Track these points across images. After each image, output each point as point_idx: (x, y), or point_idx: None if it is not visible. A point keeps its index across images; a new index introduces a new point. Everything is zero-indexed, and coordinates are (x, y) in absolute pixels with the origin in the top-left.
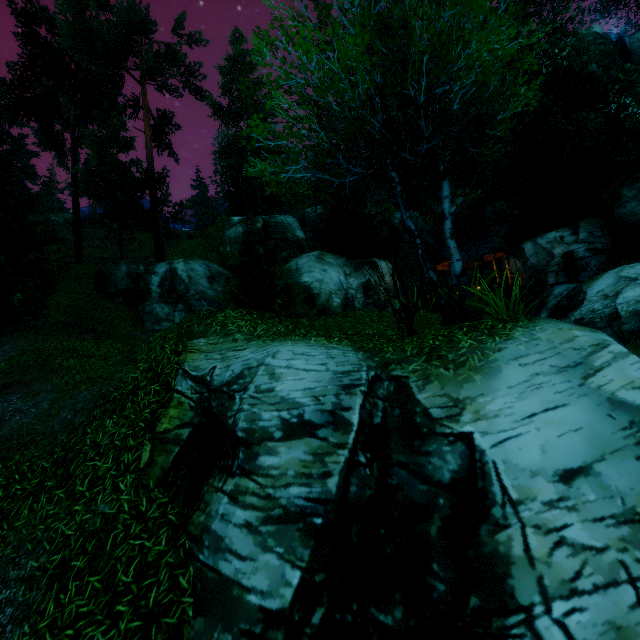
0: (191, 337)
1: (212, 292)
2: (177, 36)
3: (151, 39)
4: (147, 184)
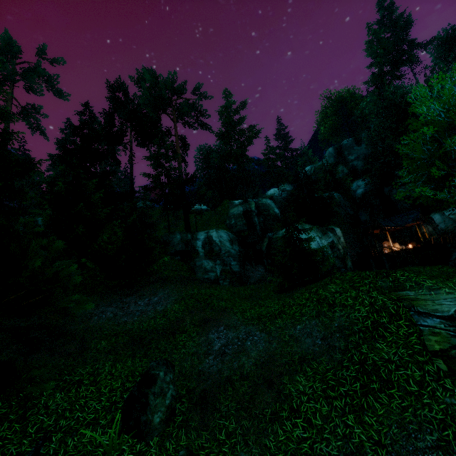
0: (392, 290)
1: (233, 251)
2: (194, 95)
3: (182, 97)
4: (187, 182)
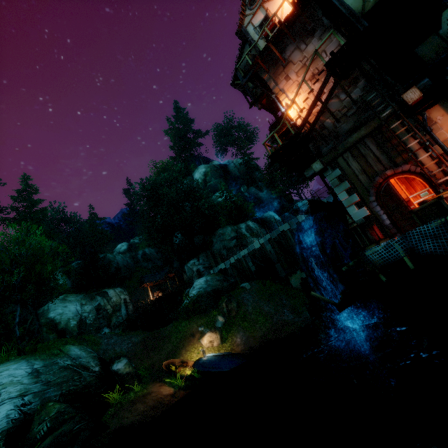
0: None
1: None
2: None
3: None
4: None
